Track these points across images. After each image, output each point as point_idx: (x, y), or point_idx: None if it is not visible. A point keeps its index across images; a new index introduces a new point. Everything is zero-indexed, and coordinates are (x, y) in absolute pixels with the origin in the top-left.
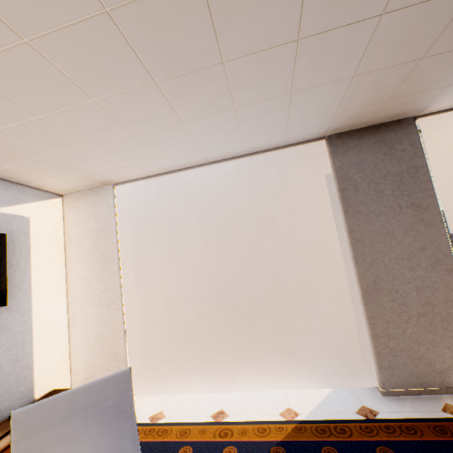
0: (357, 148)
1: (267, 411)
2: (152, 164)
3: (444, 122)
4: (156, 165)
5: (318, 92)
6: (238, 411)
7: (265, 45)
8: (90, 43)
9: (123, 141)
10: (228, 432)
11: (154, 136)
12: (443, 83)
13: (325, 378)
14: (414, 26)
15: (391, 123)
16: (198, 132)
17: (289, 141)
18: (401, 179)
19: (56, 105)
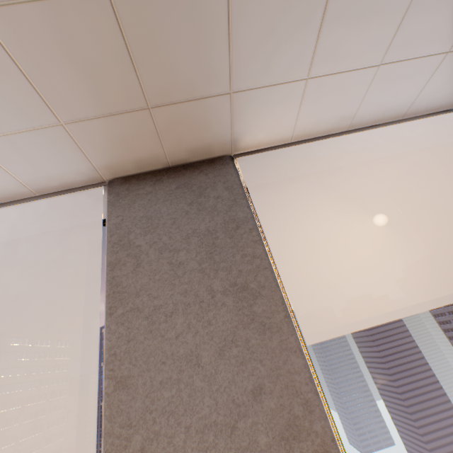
0: (150, 197)
1: None
2: None
3: (289, 173)
4: None
5: None
6: None
7: None
8: None
9: None
10: None
11: None
12: (220, 85)
13: None
14: None
15: (201, 163)
16: None
17: (35, 186)
18: (215, 240)
19: None
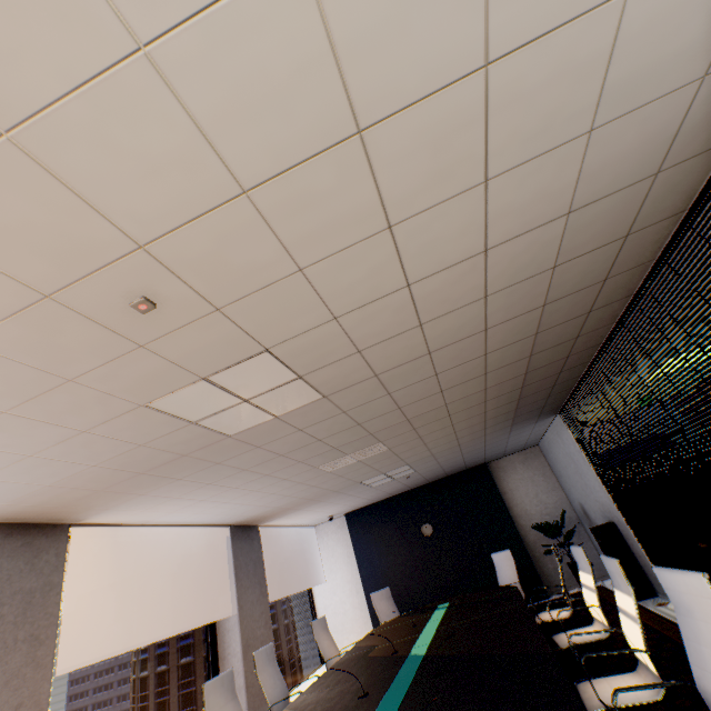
0: None
1: None
2: None
3: (91, 533)
4: None
5: (8, 485)
6: None
7: (2, 448)
8: None
9: None
10: None
11: None
12: (106, 507)
13: None
14: (107, 475)
15: (48, 525)
16: None
17: None
18: (33, 599)
19: None
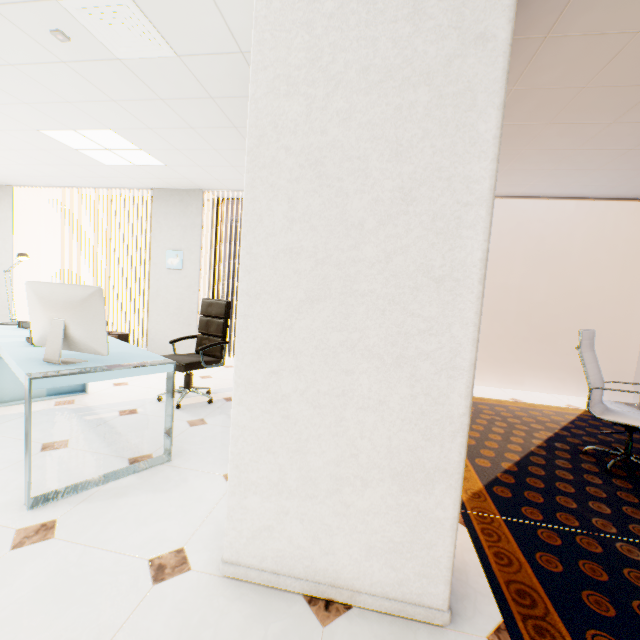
0: None
1: (553, 403)
2: (508, 188)
3: None
4: (510, 189)
5: None
6: (529, 400)
7: None
8: (639, 129)
9: (530, 171)
10: (534, 406)
11: (557, 173)
12: None
13: (583, 397)
14: None
15: None
16: (592, 177)
17: (638, 196)
18: None
19: (549, 146)
